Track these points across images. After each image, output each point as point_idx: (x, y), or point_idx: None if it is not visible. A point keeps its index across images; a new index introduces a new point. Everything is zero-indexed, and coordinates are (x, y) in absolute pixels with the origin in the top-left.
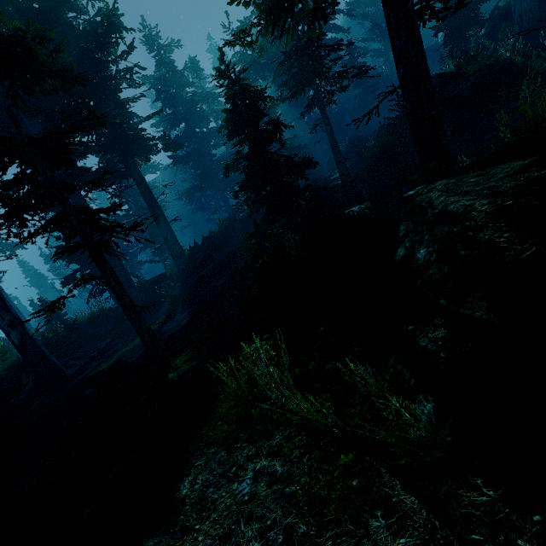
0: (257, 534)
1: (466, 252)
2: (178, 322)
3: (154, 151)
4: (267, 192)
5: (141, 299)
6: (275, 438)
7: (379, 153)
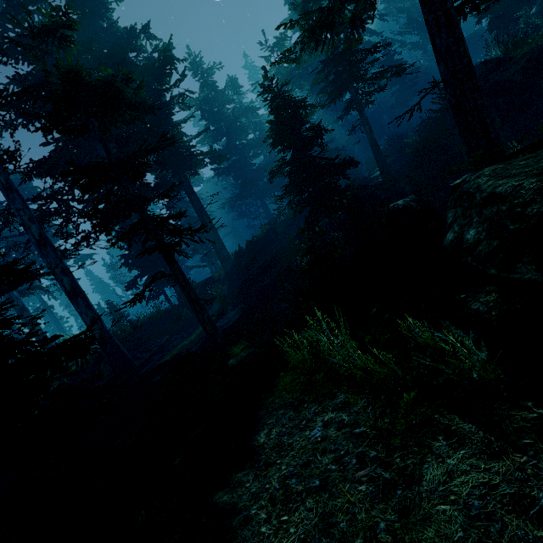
0: (333, 460)
1: (514, 226)
2: (230, 319)
3: (202, 165)
4: (309, 194)
5: None
6: (339, 398)
7: (421, 147)
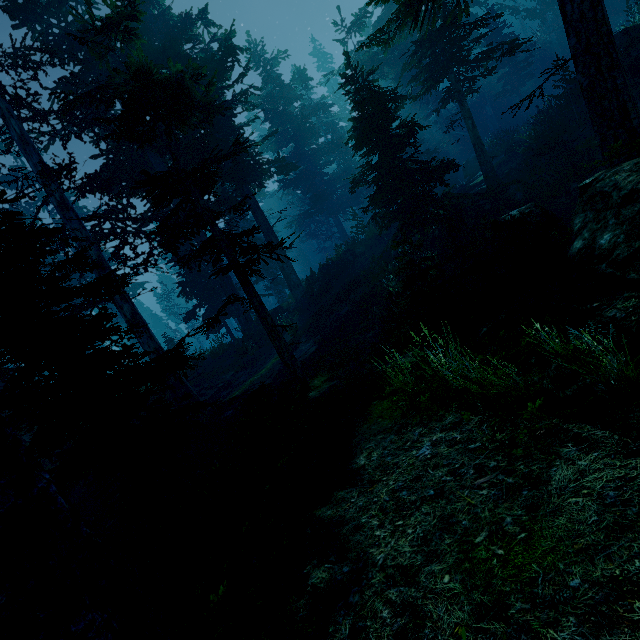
0: (447, 473)
1: None
2: (305, 351)
3: (268, 176)
4: (398, 205)
5: (259, 332)
6: (447, 419)
7: (536, 145)
